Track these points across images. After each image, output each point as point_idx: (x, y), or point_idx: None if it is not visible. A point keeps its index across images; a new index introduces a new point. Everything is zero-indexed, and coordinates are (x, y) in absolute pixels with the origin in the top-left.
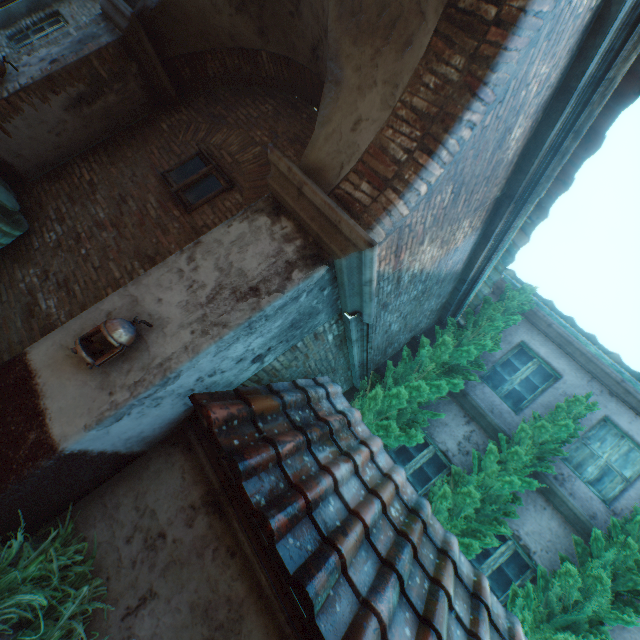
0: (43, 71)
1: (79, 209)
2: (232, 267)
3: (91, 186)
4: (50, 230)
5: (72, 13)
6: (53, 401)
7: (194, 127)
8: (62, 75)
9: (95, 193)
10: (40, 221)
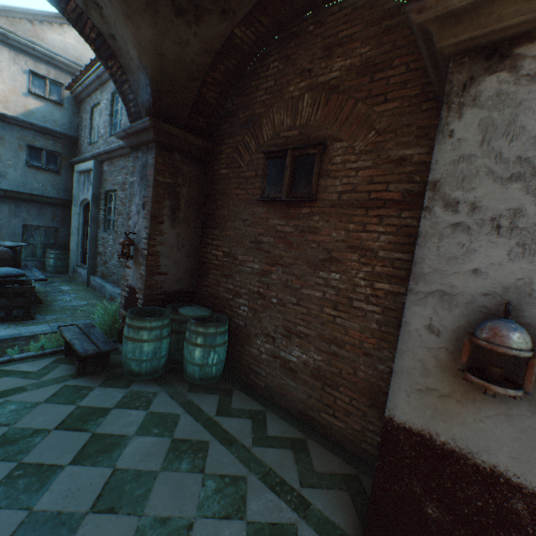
0: (145, 218)
1: (238, 277)
2: (527, 161)
3: (228, 256)
4: (238, 307)
5: (111, 183)
6: (489, 454)
7: (241, 148)
8: (155, 208)
9: (235, 258)
10: (226, 307)
